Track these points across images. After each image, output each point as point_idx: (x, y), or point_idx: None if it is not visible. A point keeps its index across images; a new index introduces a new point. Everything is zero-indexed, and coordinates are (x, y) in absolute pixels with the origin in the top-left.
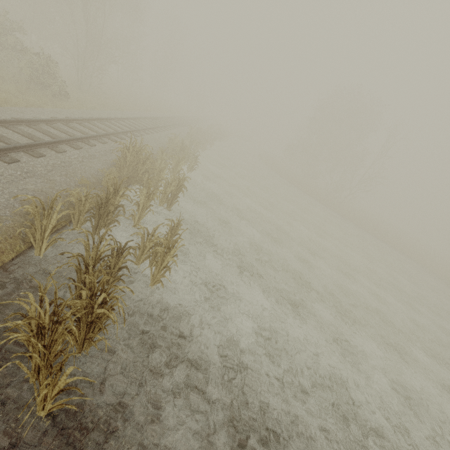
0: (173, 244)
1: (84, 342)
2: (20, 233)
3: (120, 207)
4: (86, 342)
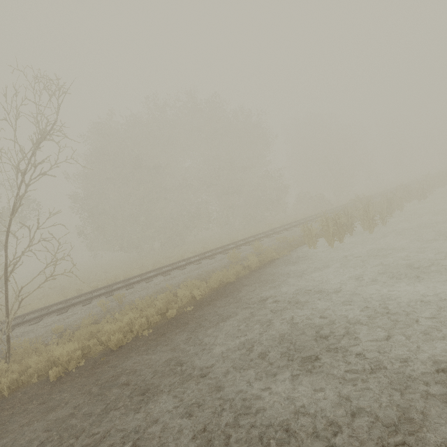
0: (367, 209)
1: (340, 238)
2: (321, 232)
3: (351, 215)
4: (340, 237)
